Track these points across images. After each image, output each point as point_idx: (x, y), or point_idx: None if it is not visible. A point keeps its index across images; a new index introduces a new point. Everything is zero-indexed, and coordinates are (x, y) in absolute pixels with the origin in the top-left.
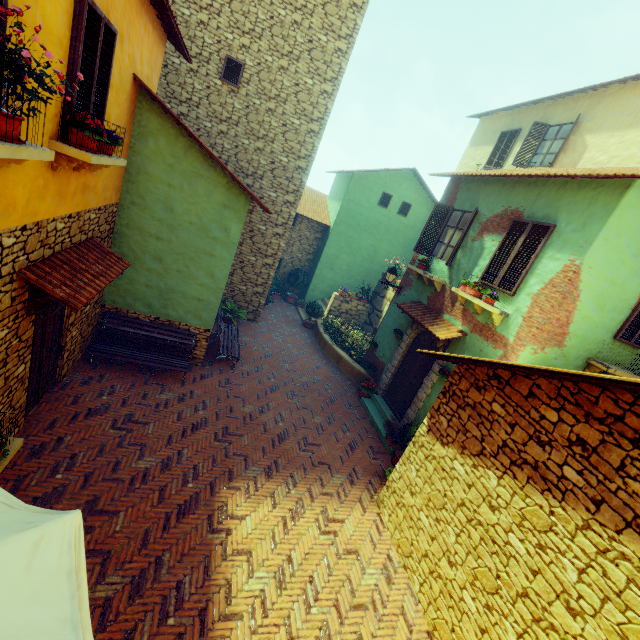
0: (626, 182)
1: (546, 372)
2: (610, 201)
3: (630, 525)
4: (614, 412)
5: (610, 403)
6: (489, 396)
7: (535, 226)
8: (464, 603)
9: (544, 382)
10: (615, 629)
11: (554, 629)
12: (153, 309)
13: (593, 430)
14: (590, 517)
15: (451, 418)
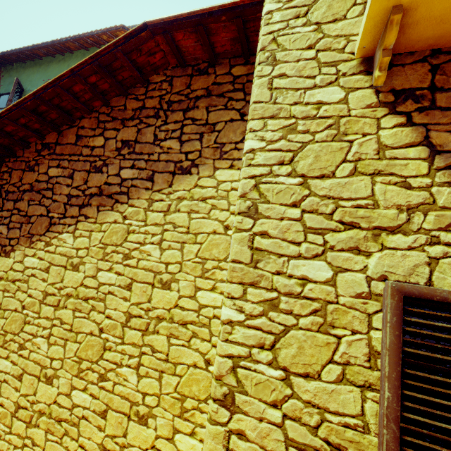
0: None
1: (70, 76)
2: None
3: (175, 173)
4: (138, 106)
5: (134, 102)
6: (43, 167)
7: None
8: (77, 408)
9: (86, 121)
10: (196, 261)
11: (161, 319)
12: None
13: (130, 128)
14: (151, 193)
15: (10, 219)
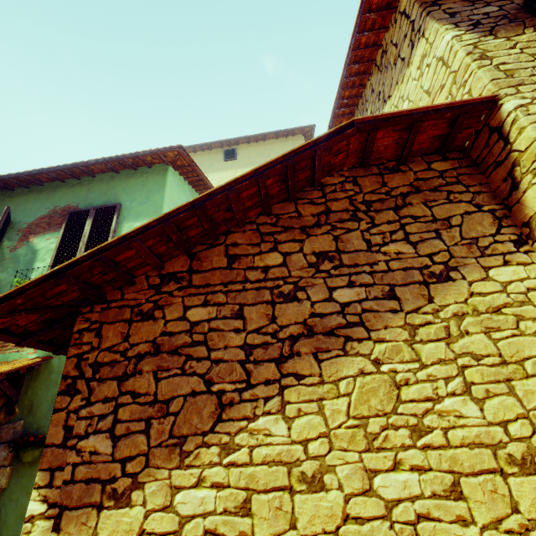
0: (163, 168)
1: (253, 177)
2: (159, 179)
3: (427, 283)
4: (319, 210)
5: (310, 207)
6: (174, 309)
7: (99, 210)
8: None
9: (237, 236)
10: None
11: None
12: None
13: (320, 237)
14: (403, 316)
15: (115, 417)
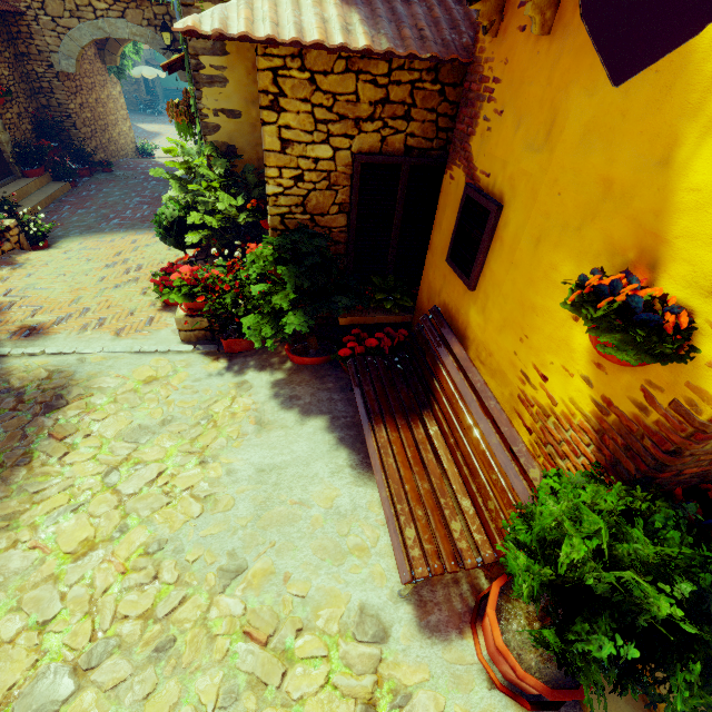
0: None
1: None
2: None
3: None
4: None
5: None
6: None
7: None
8: None
9: None
10: None
11: None
12: (175, 85)
13: None
14: None
15: None
